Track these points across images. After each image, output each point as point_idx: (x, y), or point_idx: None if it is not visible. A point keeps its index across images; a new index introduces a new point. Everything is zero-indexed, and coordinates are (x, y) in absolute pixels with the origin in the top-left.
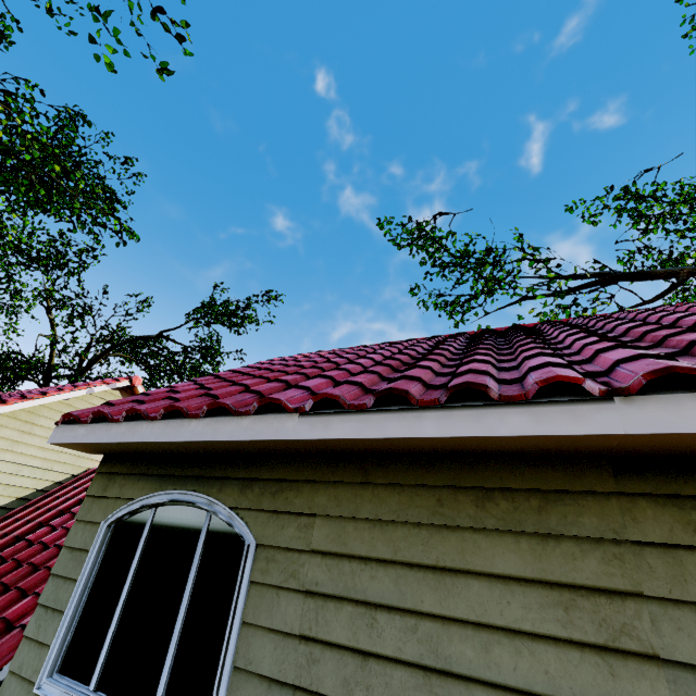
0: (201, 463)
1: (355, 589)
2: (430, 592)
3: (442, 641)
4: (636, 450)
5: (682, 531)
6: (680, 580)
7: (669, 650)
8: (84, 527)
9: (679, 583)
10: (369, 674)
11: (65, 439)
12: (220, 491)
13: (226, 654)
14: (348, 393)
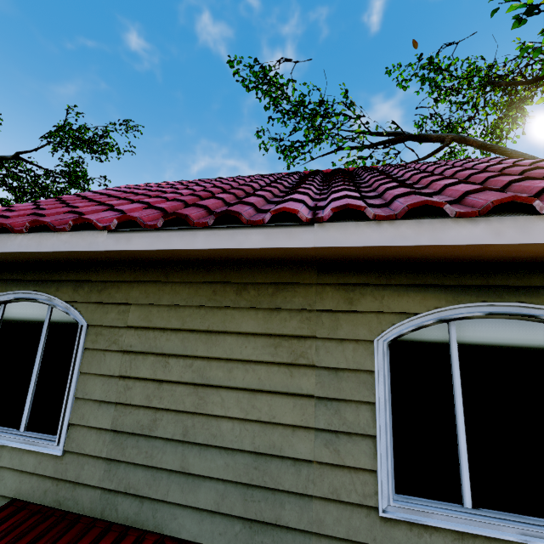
0: (39, 270)
1: (156, 347)
2: (202, 345)
3: (206, 370)
4: (329, 258)
5: (343, 303)
6: (335, 328)
7: (320, 362)
8: None
9: (334, 330)
10: (162, 391)
11: None
12: (57, 290)
13: (70, 391)
14: (147, 215)
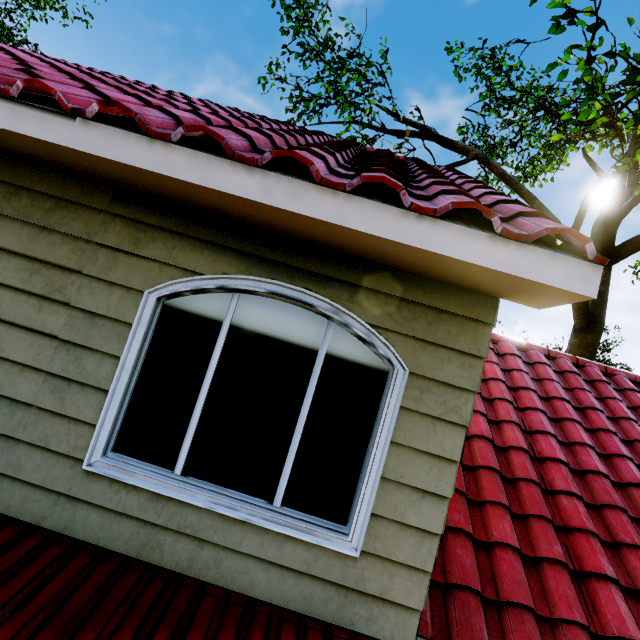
0: None
1: None
2: None
3: None
4: (118, 180)
5: (128, 242)
6: (108, 268)
7: (78, 302)
8: None
9: (107, 270)
10: None
11: None
12: None
13: None
14: None
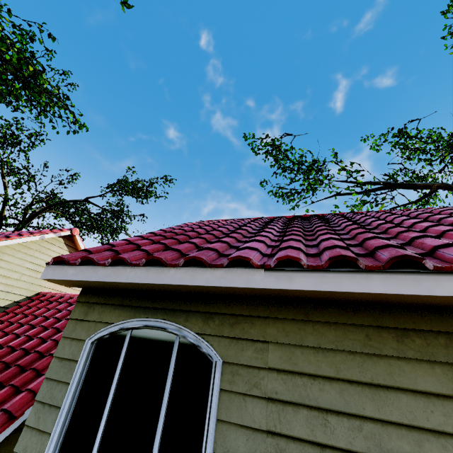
0: (168, 299)
1: (308, 398)
2: (369, 401)
3: (383, 437)
4: None
5: None
6: None
7: None
8: (70, 343)
9: None
10: None
11: (57, 276)
12: (186, 320)
13: (206, 443)
14: (301, 256)
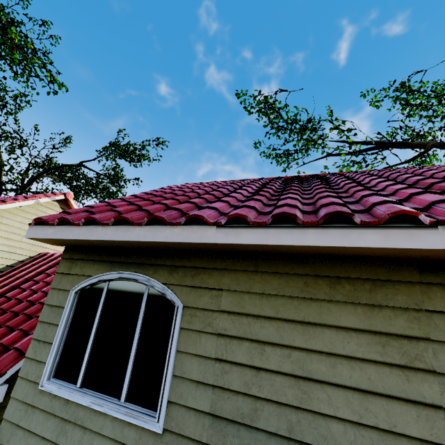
0: (139, 255)
1: (250, 333)
2: (299, 335)
3: (306, 362)
4: (438, 258)
5: None
6: None
7: (442, 368)
8: (58, 293)
9: None
10: (260, 379)
11: (39, 236)
12: (154, 272)
13: (168, 368)
14: (250, 214)
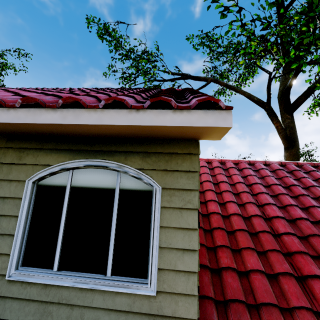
0: None
1: None
2: None
3: None
4: (5, 131)
5: (16, 159)
6: (8, 174)
7: None
8: None
9: (7, 175)
10: None
11: None
12: None
13: None
14: None
